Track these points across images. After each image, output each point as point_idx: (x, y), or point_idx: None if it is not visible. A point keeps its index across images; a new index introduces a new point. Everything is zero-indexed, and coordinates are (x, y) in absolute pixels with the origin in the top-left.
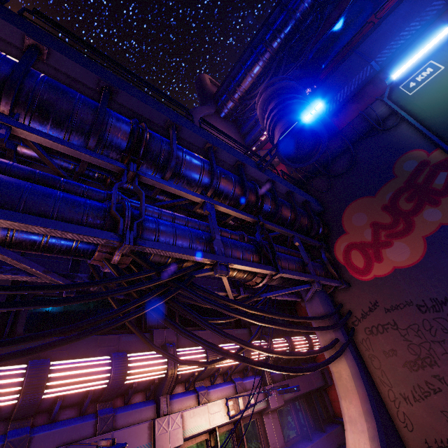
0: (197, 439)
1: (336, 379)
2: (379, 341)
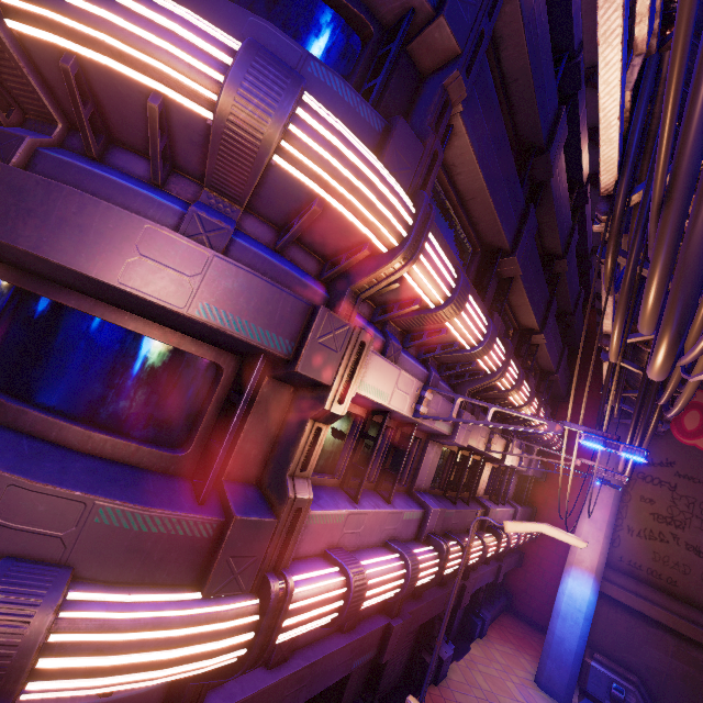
0: (495, 465)
1: (595, 489)
2: (645, 487)
